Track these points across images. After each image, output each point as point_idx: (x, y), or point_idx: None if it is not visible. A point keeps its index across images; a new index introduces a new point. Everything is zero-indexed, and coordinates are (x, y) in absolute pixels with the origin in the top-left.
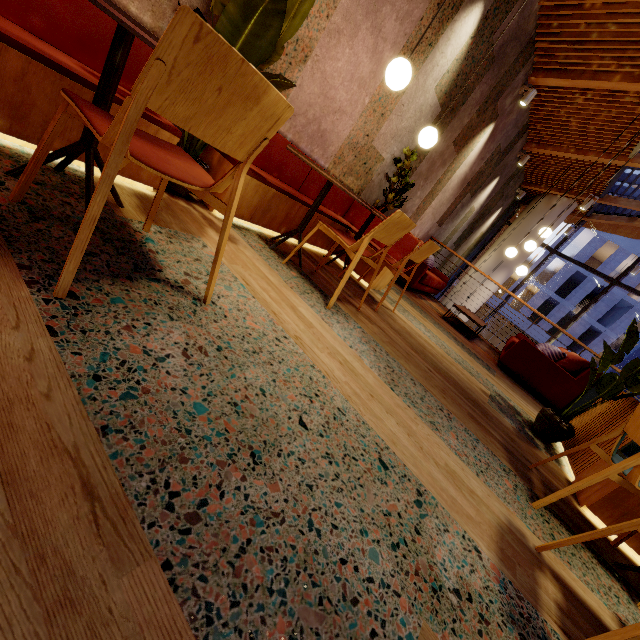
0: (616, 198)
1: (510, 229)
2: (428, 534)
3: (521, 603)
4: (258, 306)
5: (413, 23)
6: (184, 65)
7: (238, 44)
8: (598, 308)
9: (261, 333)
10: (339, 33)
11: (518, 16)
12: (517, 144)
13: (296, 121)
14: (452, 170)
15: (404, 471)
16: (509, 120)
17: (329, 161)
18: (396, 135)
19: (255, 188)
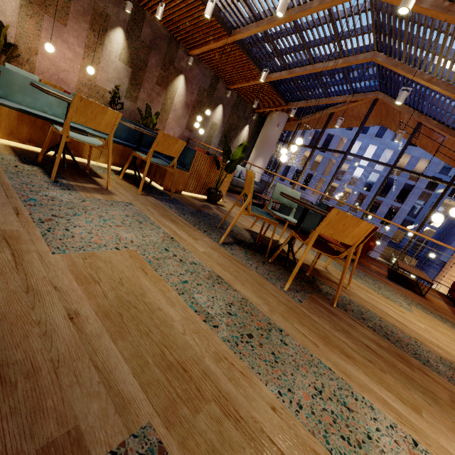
0: (293, 103)
1: (259, 136)
2: None
3: None
4: None
5: (84, 38)
6: None
7: None
8: (392, 192)
9: None
10: None
11: (150, 29)
12: (219, 86)
13: (45, 75)
14: (170, 98)
15: None
16: (195, 73)
17: (74, 91)
18: (109, 80)
19: None
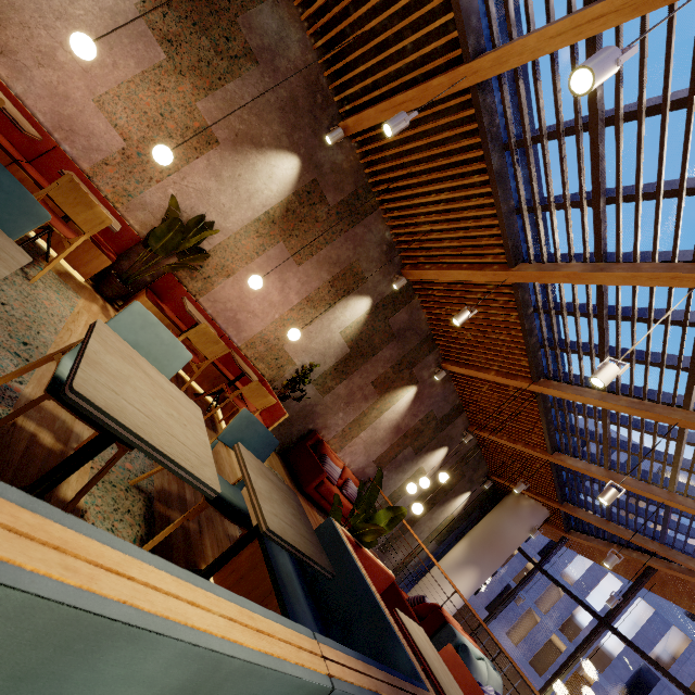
0: (575, 507)
1: (482, 520)
2: (0, 349)
3: (8, 396)
4: (67, 313)
5: (313, 288)
6: (65, 187)
7: (165, 240)
8: None
9: (46, 306)
10: (255, 273)
11: (408, 317)
12: (457, 420)
13: (217, 305)
14: (379, 410)
15: (35, 357)
16: (435, 391)
17: (242, 342)
18: (307, 351)
19: (155, 313)
